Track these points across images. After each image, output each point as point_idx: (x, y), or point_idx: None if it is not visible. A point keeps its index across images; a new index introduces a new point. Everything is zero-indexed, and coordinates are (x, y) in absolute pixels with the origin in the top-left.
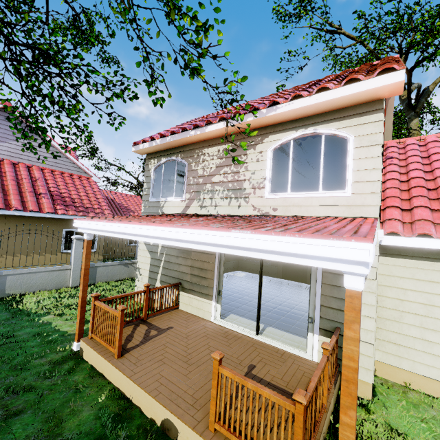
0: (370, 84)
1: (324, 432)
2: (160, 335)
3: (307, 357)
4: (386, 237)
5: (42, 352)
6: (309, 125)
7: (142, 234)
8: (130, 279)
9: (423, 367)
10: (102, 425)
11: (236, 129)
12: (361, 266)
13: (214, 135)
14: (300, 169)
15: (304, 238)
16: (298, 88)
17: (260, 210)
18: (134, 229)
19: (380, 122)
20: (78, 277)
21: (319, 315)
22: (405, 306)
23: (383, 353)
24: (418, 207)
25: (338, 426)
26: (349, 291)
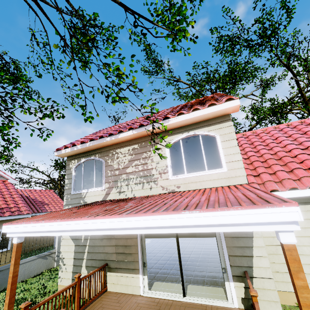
0: (222, 106)
1: None
2: None
3: (230, 306)
4: None
5: None
6: (189, 130)
7: (89, 228)
8: (49, 271)
9: None
10: None
11: (141, 135)
12: (293, 224)
13: (124, 139)
14: (190, 157)
15: (245, 209)
16: (174, 109)
17: (167, 189)
18: (79, 225)
19: (231, 126)
20: None
21: (229, 264)
22: (276, 241)
23: (275, 282)
24: (262, 173)
25: None
26: (286, 245)
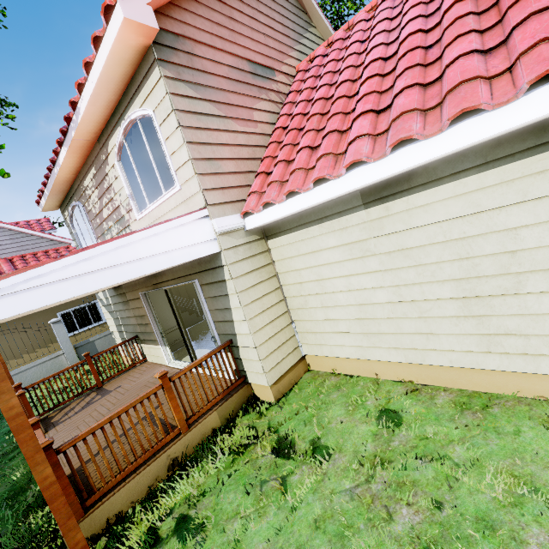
0: (109, 39)
1: (169, 455)
2: (100, 399)
3: (226, 377)
4: (247, 220)
5: (1, 447)
6: (124, 113)
7: None
8: None
9: (338, 349)
10: (3, 500)
11: (82, 148)
12: None
13: (75, 163)
14: (144, 173)
15: None
16: None
17: None
18: None
19: (161, 79)
20: (76, 358)
21: (216, 332)
22: (305, 289)
23: (308, 345)
24: (277, 164)
25: (214, 441)
26: None
